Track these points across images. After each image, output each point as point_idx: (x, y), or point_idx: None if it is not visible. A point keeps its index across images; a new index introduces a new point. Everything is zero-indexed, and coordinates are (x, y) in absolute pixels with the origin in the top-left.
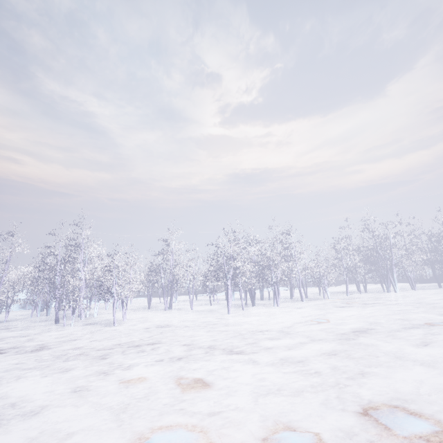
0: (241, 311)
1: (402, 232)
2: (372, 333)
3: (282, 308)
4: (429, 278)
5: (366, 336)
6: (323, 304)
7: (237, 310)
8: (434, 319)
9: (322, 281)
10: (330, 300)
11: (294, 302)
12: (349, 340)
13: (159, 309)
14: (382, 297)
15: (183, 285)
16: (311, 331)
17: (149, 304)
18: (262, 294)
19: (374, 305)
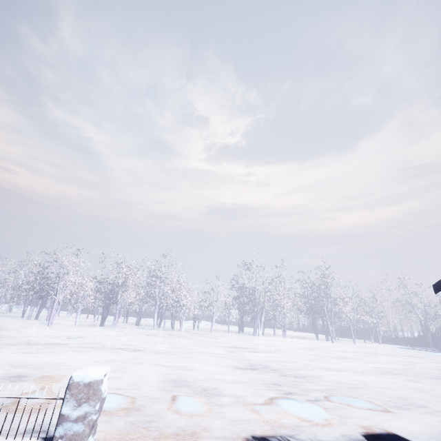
0: (69, 327)
1: (284, 277)
2: (49, 346)
3: (110, 330)
4: (347, 333)
5: (37, 346)
6: (156, 333)
7: (73, 326)
8: (150, 348)
9: (181, 313)
10: (179, 332)
11: (145, 329)
12: (8, 346)
13: (32, 318)
14: (225, 337)
15: (48, 297)
16: (26, 340)
17: (23, 312)
18: (138, 319)
19: (181, 338)
